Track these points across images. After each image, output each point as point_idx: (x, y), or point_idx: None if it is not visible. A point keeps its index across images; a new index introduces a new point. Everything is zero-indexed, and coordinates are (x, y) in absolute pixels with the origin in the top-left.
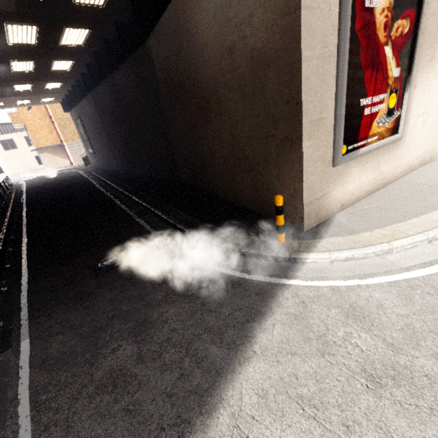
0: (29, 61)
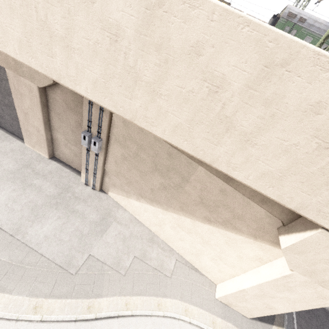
0: None
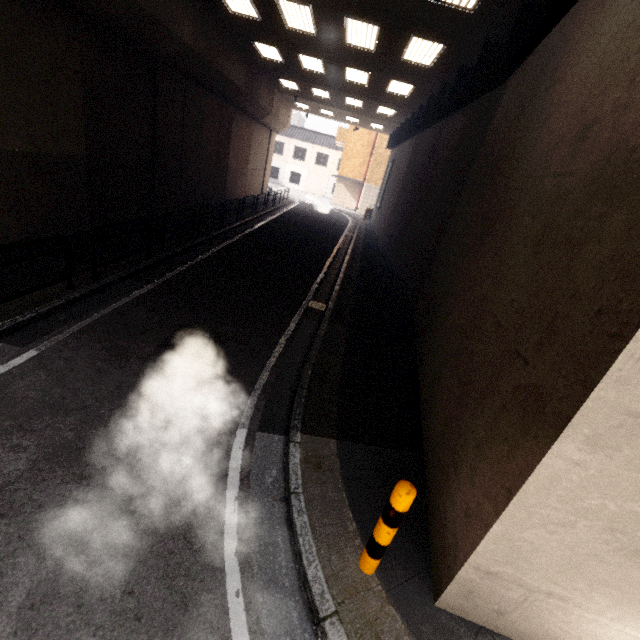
0: (365, 71)
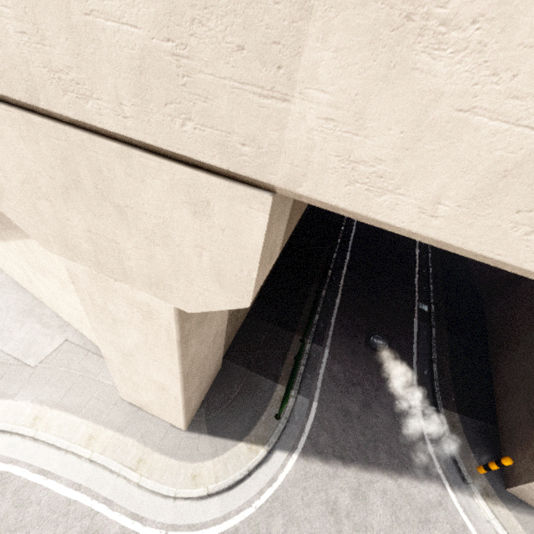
0: None
